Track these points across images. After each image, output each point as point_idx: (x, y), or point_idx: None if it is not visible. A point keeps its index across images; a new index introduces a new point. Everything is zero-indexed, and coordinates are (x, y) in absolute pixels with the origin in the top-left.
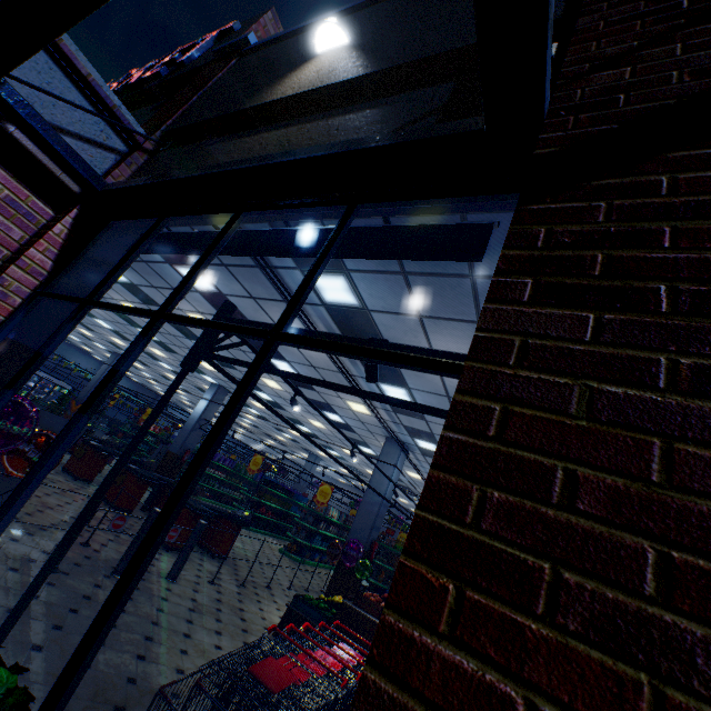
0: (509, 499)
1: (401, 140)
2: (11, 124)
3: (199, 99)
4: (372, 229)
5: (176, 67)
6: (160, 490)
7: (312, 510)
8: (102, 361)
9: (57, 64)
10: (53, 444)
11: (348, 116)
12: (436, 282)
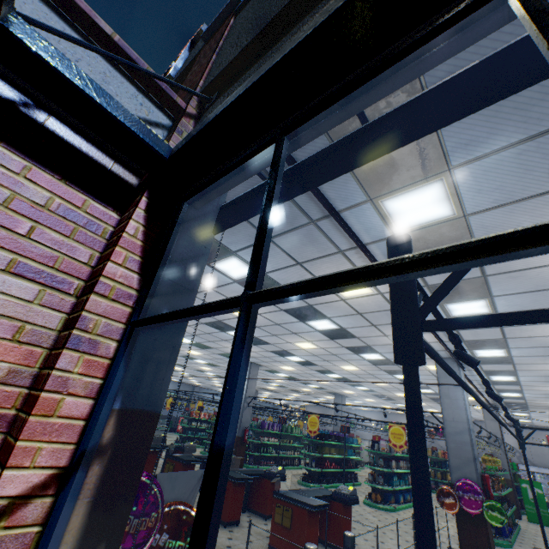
0: None
1: None
2: (41, 113)
3: (219, 54)
4: None
5: None
6: (250, 484)
7: (379, 452)
8: None
9: (75, 32)
10: None
11: None
12: None
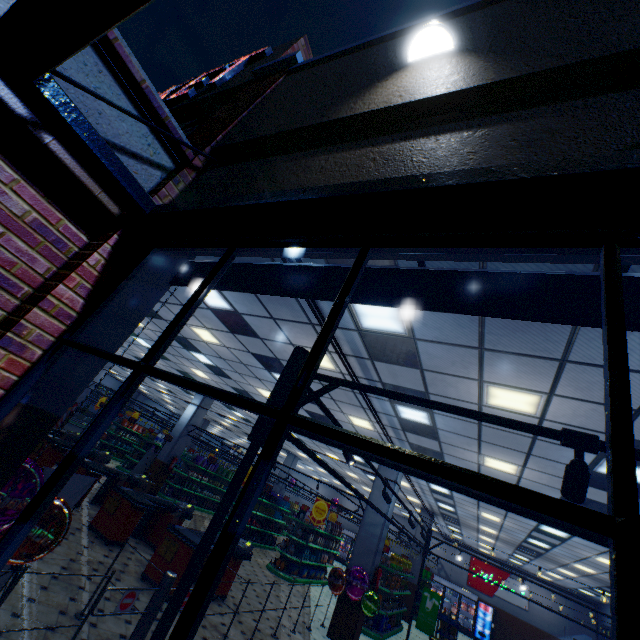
0: None
1: None
2: (47, 134)
3: (249, 114)
4: (597, 279)
5: (203, 89)
6: (152, 512)
7: (301, 522)
8: None
9: (107, 68)
10: None
11: (519, 123)
12: None
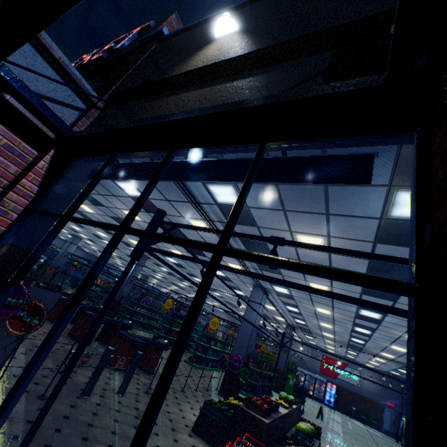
0: None
1: (309, 95)
2: (7, 94)
3: (132, 72)
4: (273, 159)
5: (113, 52)
6: (108, 327)
7: (206, 333)
8: (65, 240)
9: (38, 52)
10: (48, 337)
11: (248, 79)
12: (298, 189)
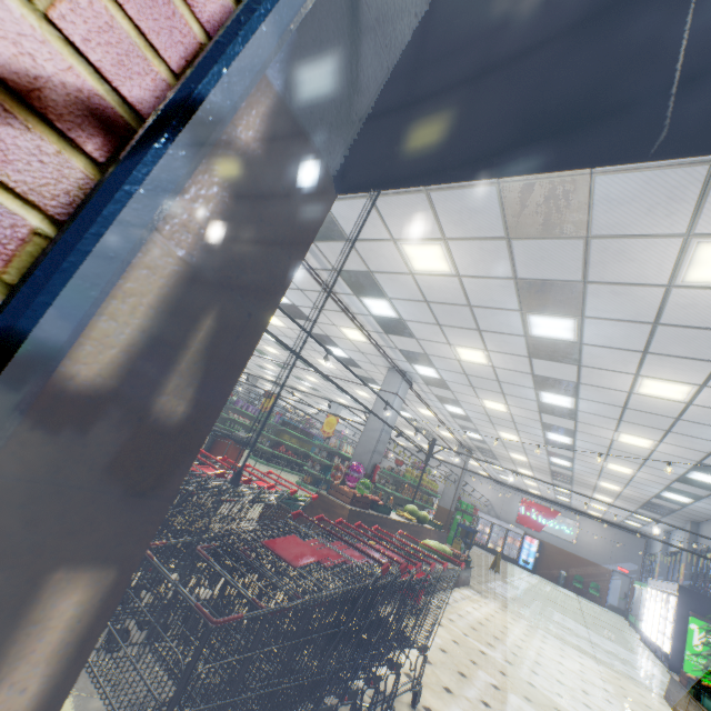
0: None
1: None
2: None
3: None
4: None
5: None
6: None
7: (325, 445)
8: None
9: None
10: None
11: None
12: None
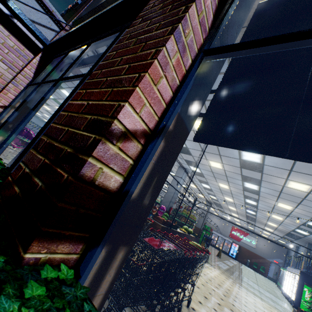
0: (106, 70)
1: None
2: (16, 19)
3: (87, 7)
4: None
5: None
6: None
7: None
8: None
9: None
10: (24, 119)
11: None
12: None
